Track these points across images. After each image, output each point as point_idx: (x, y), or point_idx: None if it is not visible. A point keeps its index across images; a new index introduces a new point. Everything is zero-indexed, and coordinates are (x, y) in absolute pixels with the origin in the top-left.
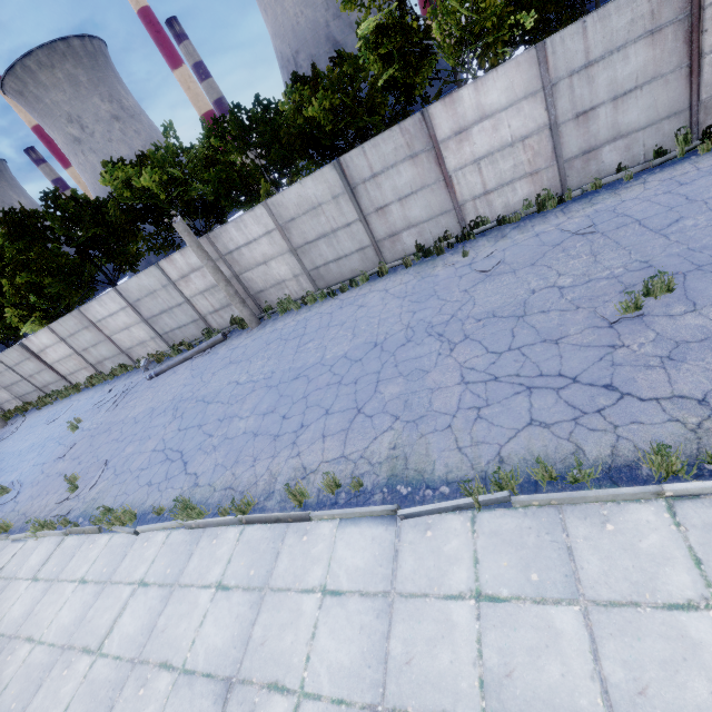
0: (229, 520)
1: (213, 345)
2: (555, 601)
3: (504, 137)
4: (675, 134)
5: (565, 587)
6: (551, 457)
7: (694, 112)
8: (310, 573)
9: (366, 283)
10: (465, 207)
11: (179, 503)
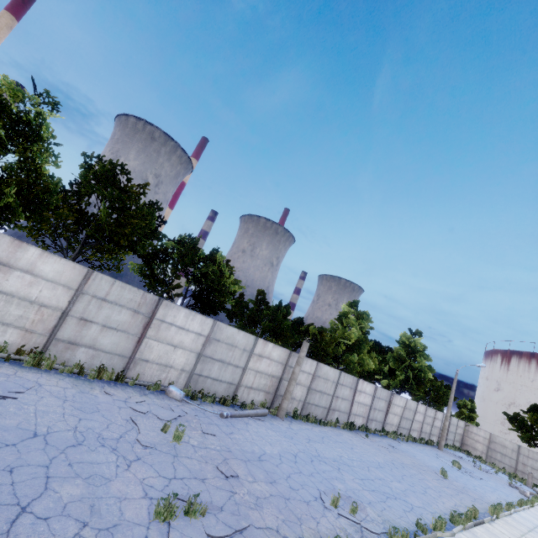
0: (472, 523)
1: (262, 415)
2: (525, 533)
3: (364, 401)
4: (382, 428)
5: (522, 531)
6: (485, 508)
7: (383, 424)
8: (506, 537)
9: (330, 426)
10: (351, 415)
11: (456, 513)
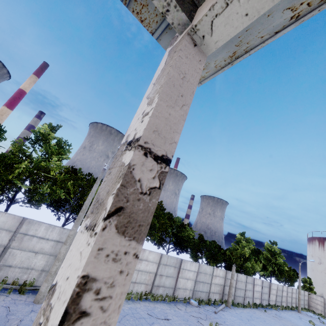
0: None
1: (224, 307)
2: None
3: (258, 289)
4: (268, 303)
5: None
6: None
7: (269, 301)
8: None
9: (247, 307)
10: (254, 299)
11: None
